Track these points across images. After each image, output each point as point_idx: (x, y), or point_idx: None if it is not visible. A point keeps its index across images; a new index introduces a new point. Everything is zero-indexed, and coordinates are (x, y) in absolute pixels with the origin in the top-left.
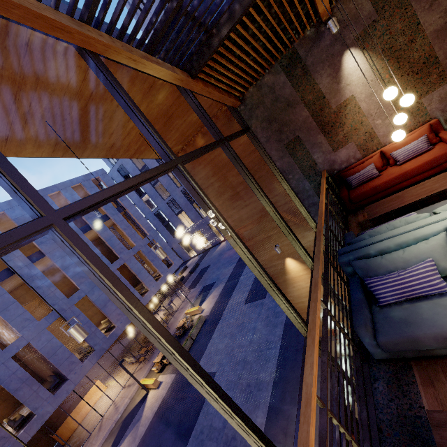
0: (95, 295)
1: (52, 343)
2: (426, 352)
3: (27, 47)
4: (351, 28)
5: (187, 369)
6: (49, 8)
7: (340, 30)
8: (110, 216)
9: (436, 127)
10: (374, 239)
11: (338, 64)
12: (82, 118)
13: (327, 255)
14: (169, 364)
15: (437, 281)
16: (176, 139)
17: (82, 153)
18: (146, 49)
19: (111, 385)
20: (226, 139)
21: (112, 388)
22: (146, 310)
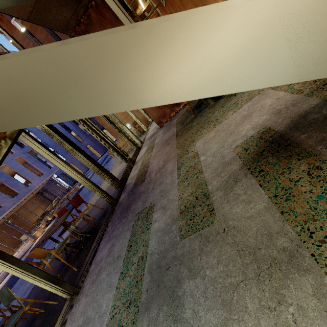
0: None
1: None
2: None
3: None
4: None
5: None
6: None
7: None
8: None
9: None
10: None
11: None
12: None
13: None
14: (53, 220)
15: None
16: None
17: None
18: None
19: None
20: None
21: None
22: None
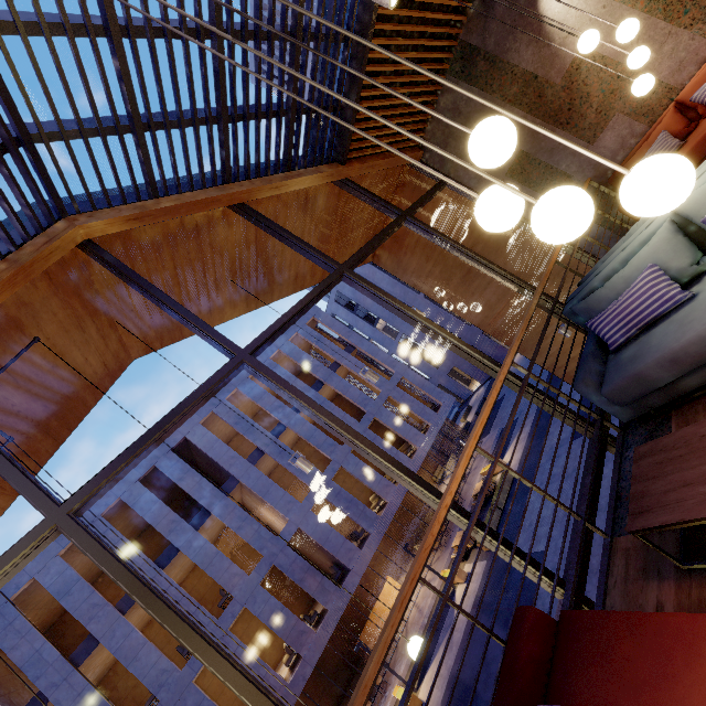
0: (351, 464)
1: (321, 527)
2: (672, 390)
3: (198, 228)
4: None
5: (382, 463)
6: (200, 192)
7: None
8: (339, 363)
9: None
10: (603, 265)
11: (535, 20)
12: (258, 263)
13: (550, 310)
14: (474, 549)
15: (663, 292)
16: (363, 236)
17: (272, 297)
18: (284, 169)
19: None
20: (407, 212)
21: None
22: (330, 414)
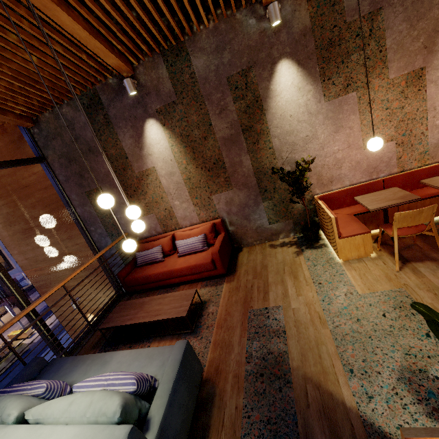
0: None
1: None
2: None
3: None
4: (153, 99)
5: None
6: None
7: (143, 95)
8: None
9: (219, 227)
10: None
11: (141, 129)
12: None
13: None
14: None
15: None
16: None
17: None
18: None
19: None
20: None
21: None
22: None
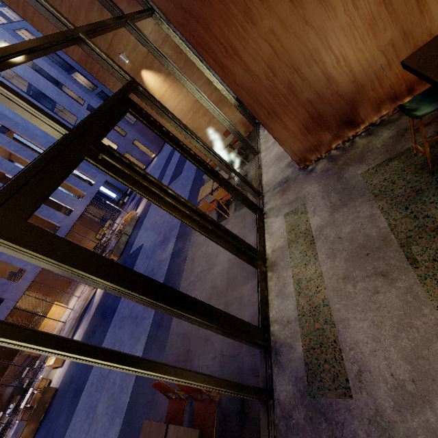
0: None
1: None
2: None
3: None
4: None
5: None
6: None
7: None
8: None
9: None
10: None
11: None
12: None
13: None
14: None
15: None
16: None
17: None
18: None
19: (71, 303)
20: None
21: (72, 303)
22: None
